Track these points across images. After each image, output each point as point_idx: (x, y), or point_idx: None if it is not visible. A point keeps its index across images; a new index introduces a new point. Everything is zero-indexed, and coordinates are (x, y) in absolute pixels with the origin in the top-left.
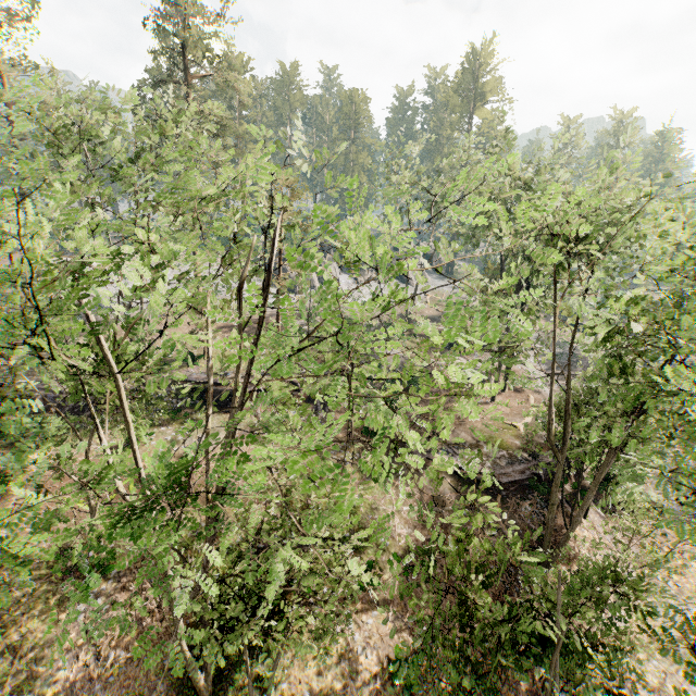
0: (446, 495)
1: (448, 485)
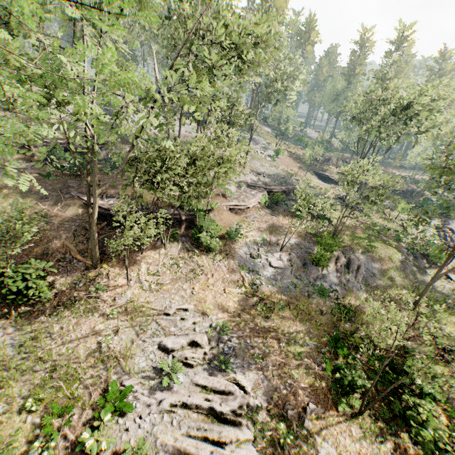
0: (69, 216)
1: (78, 212)
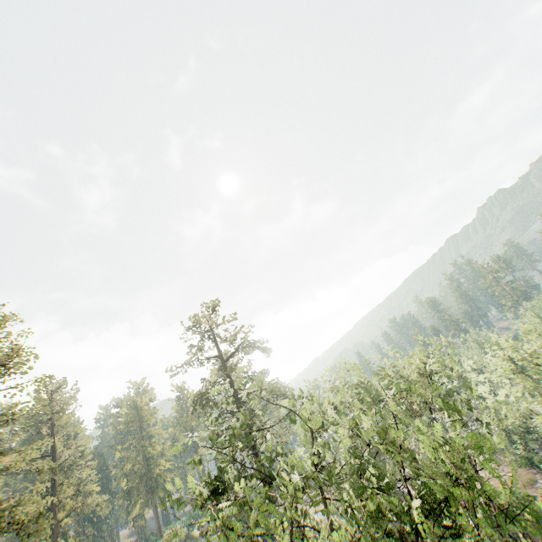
0: None
1: None
